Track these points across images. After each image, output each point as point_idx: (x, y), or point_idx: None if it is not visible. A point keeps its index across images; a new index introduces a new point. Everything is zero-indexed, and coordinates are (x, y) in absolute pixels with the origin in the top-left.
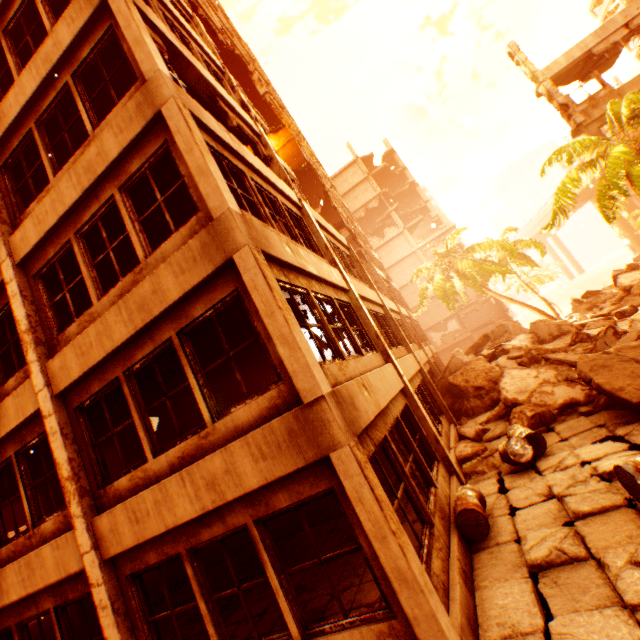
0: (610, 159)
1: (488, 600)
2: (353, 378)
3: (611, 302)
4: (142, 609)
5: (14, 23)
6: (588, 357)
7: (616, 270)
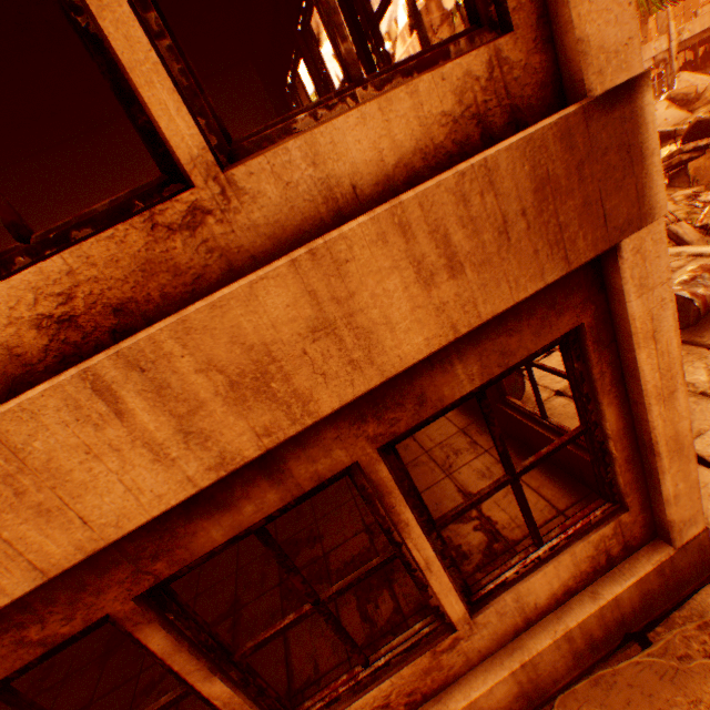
0: None
1: None
2: None
3: None
4: None
5: None
6: None
7: None
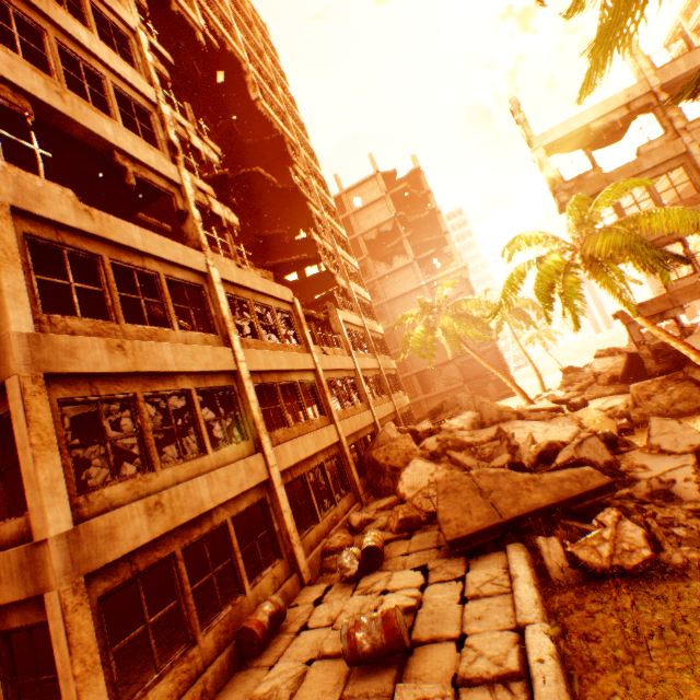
0: (543, 266)
1: None
2: (155, 492)
3: (581, 385)
4: None
5: None
6: (452, 475)
7: (600, 350)
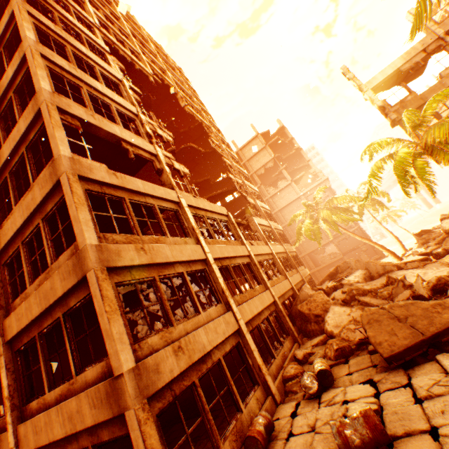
0: (397, 157)
1: None
2: (176, 340)
3: (437, 241)
4: None
5: (5, 112)
6: (370, 310)
7: (443, 214)
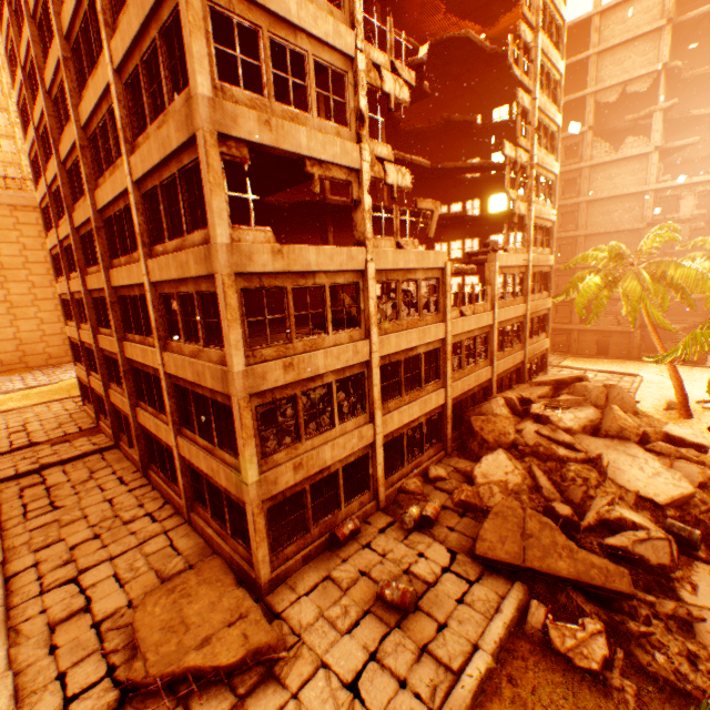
0: None
1: (304, 571)
2: (300, 455)
3: None
4: (192, 477)
5: (147, 56)
6: (510, 503)
7: None
